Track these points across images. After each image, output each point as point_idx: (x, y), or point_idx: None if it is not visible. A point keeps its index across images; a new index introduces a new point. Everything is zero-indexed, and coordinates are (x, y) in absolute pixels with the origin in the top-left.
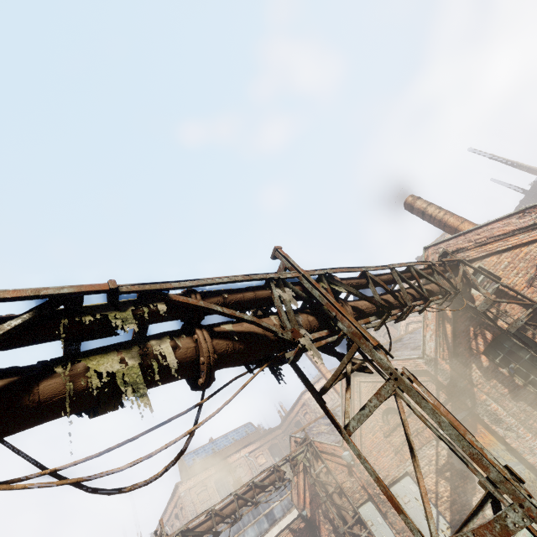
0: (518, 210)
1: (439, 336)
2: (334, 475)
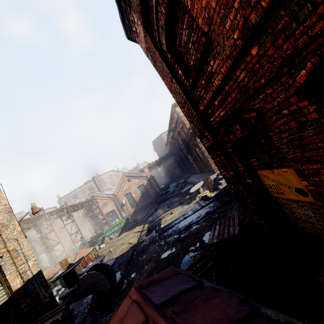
0: (106, 193)
1: (83, 212)
2: (34, 247)
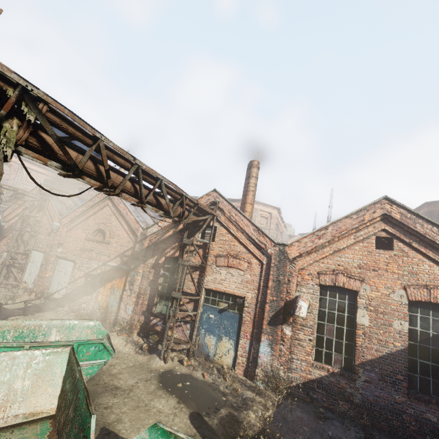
0: (259, 227)
1: (162, 231)
2: (40, 226)
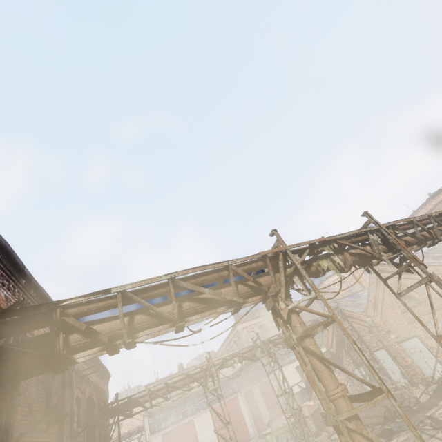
0: None
1: None
2: (357, 331)
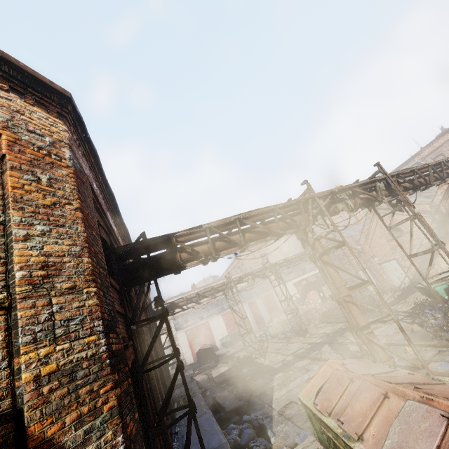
0: None
1: (447, 193)
2: (348, 256)
